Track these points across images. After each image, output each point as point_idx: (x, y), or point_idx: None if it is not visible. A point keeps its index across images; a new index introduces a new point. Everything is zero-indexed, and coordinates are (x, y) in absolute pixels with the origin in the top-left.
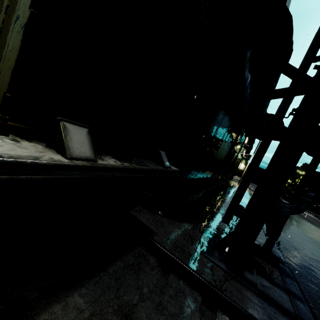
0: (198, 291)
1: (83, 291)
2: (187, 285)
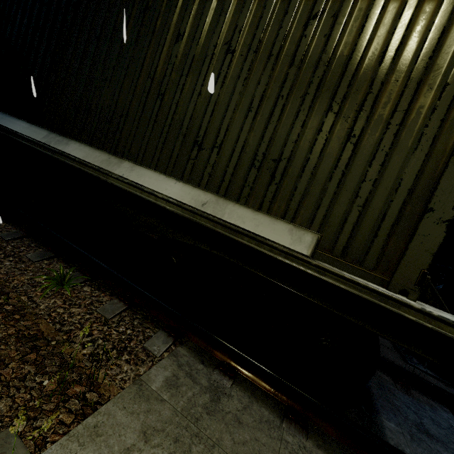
0: (442, 402)
1: (384, 416)
2: (429, 398)
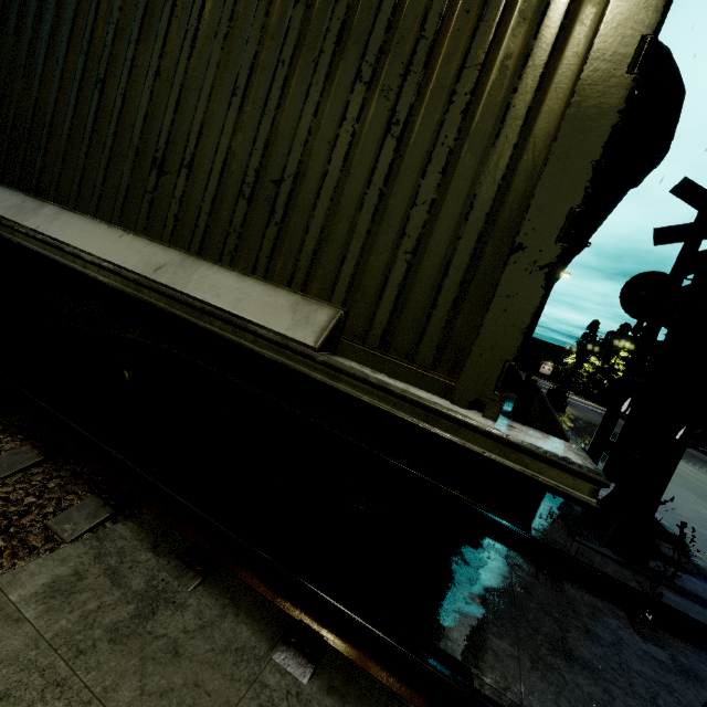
0: (614, 602)
1: (493, 629)
2: (594, 596)
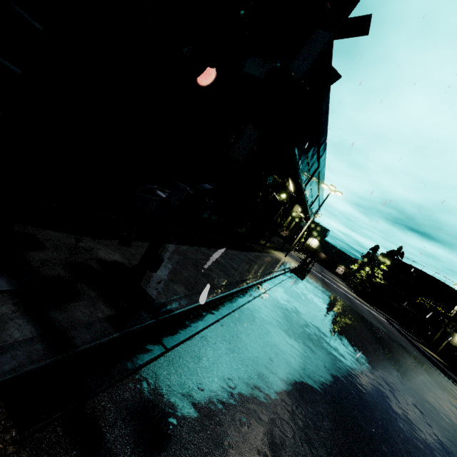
0: None
1: None
2: None
